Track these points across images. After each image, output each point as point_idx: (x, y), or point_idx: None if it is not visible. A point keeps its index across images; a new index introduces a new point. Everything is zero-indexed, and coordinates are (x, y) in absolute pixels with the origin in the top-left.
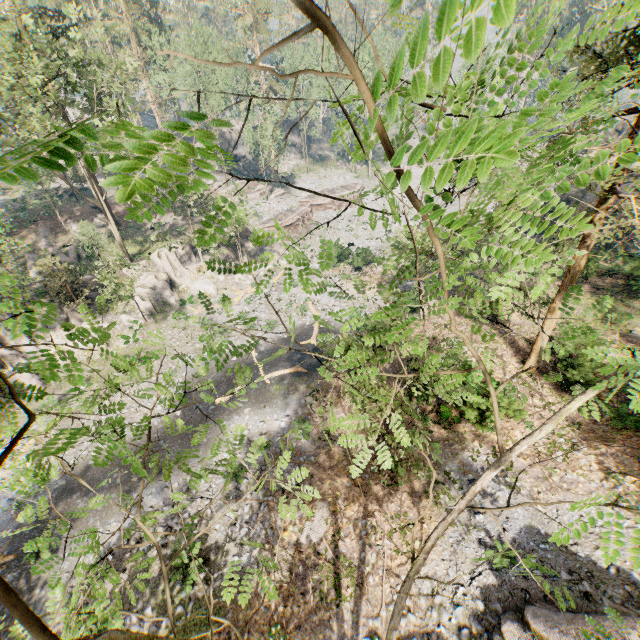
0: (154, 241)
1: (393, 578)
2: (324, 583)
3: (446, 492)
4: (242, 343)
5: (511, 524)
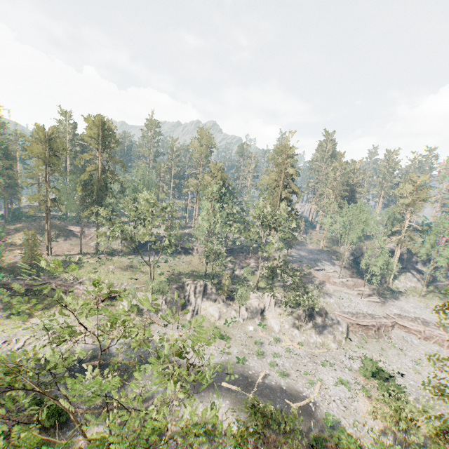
0: (274, 286)
1: None
2: None
3: None
4: (261, 368)
5: None
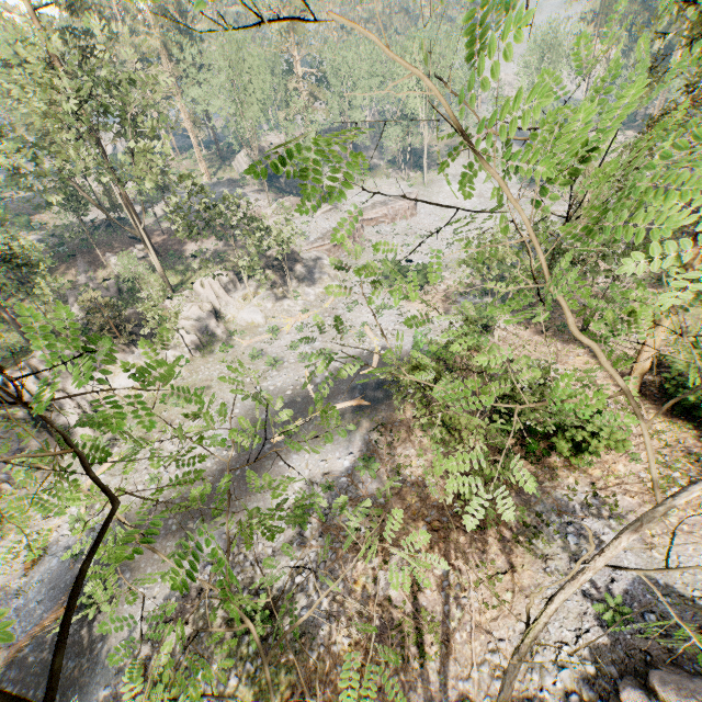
0: (196, 269)
1: (483, 635)
2: (404, 640)
3: (539, 536)
4: (296, 375)
5: (621, 573)
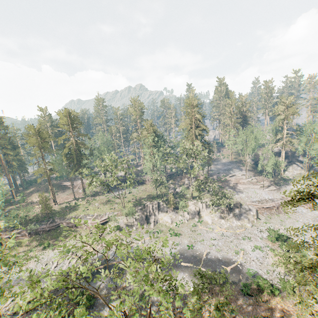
0: (204, 194)
1: None
2: None
3: None
4: (204, 249)
5: None
